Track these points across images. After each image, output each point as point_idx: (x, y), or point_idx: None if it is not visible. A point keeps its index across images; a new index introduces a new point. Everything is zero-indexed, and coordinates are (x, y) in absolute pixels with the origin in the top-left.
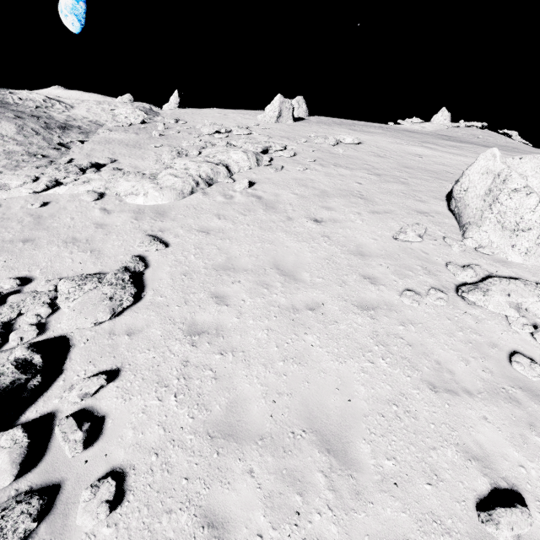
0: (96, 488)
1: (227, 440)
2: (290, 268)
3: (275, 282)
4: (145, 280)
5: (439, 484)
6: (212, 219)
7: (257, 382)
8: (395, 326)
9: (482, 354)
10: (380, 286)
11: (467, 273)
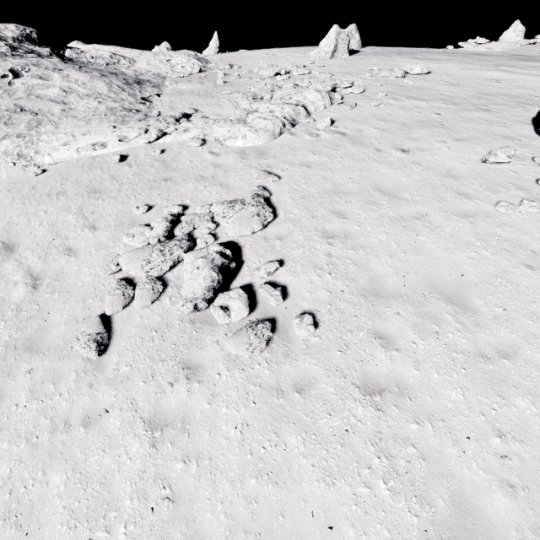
0: (301, 318)
1: (376, 298)
2: (391, 190)
3: (381, 201)
4: (273, 204)
5: (538, 321)
6: (308, 155)
7: (387, 266)
8: (493, 229)
9: None
10: (474, 200)
11: None
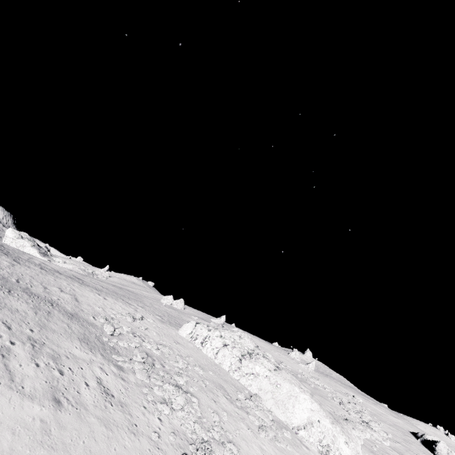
0: None
1: None
2: None
3: None
4: None
5: None
6: None
7: None
8: None
9: None
10: None
11: None
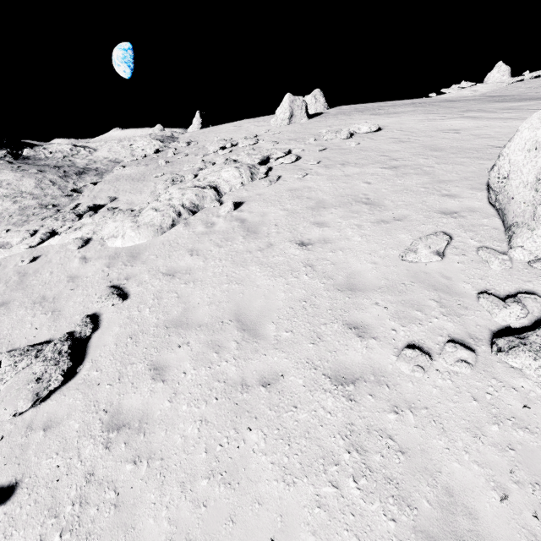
0: None
1: None
2: (254, 319)
3: (230, 341)
4: (89, 347)
5: None
6: (183, 257)
7: (165, 516)
8: (382, 414)
9: (534, 476)
10: (369, 340)
11: (509, 312)
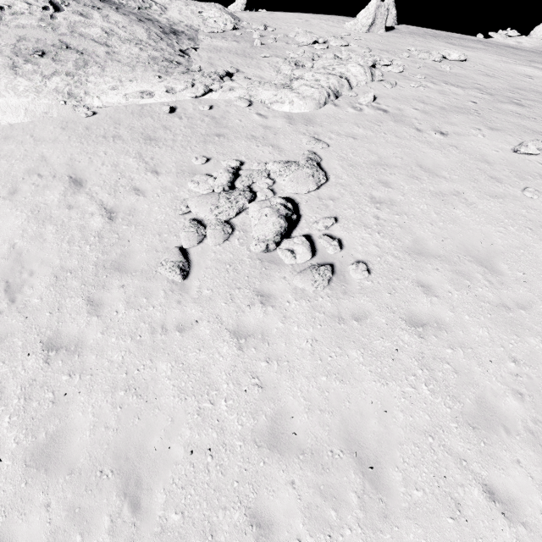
0: (357, 265)
1: (418, 256)
2: (431, 168)
3: (422, 176)
4: (324, 168)
5: None
6: (353, 127)
7: (428, 231)
8: (519, 210)
9: None
10: (505, 184)
11: None
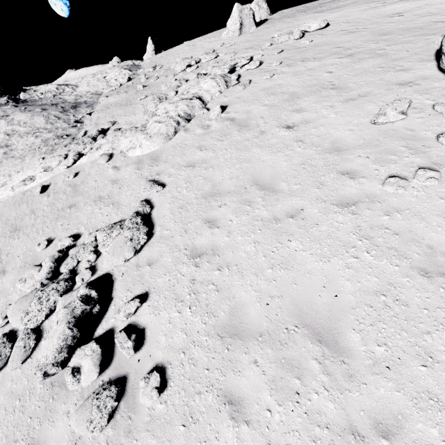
0: (148, 379)
1: (233, 339)
2: (268, 182)
3: (256, 198)
4: (153, 219)
5: (434, 366)
6: (195, 153)
7: (251, 289)
8: (379, 218)
9: None
10: (359, 179)
11: None
